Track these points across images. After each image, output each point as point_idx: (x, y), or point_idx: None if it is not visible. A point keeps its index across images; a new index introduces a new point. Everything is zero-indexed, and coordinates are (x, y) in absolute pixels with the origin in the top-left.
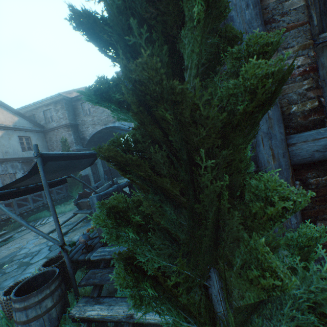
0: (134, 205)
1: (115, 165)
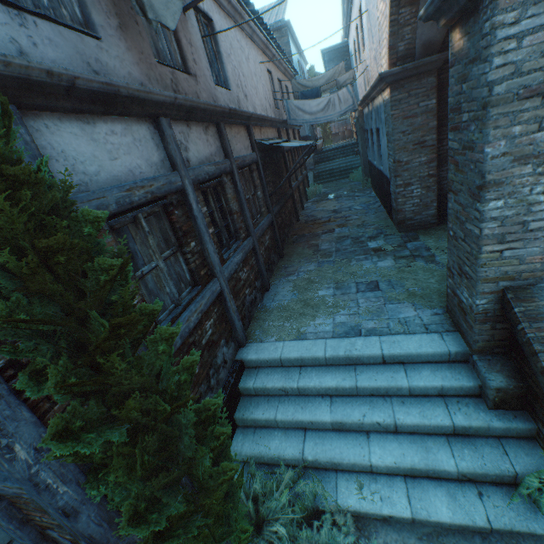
0: (135, 499)
1: (144, 471)
